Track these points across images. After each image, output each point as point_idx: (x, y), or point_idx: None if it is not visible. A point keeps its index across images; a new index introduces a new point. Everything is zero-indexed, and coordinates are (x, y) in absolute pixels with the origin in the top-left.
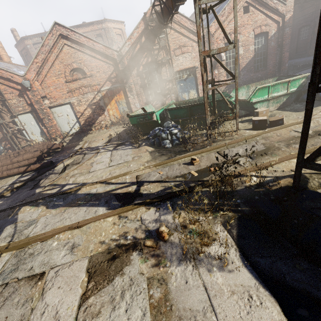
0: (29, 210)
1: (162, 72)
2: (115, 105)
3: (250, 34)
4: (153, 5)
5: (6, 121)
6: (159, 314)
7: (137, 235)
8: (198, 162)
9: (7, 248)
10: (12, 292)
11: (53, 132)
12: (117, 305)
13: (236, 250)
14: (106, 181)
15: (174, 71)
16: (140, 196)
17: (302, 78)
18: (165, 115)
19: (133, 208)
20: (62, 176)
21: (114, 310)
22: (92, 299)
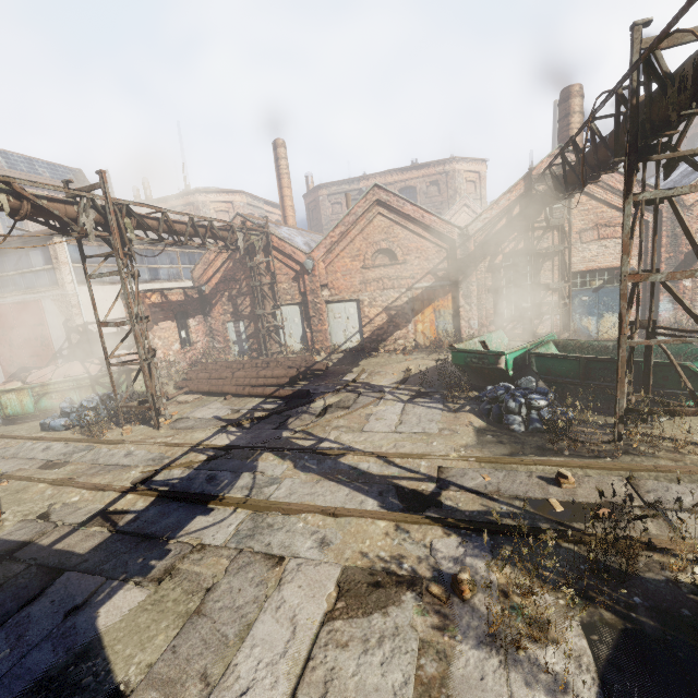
0: (272, 460)
1: (543, 270)
2: (431, 315)
3: None
4: (549, 166)
5: (267, 312)
6: (427, 696)
7: (418, 568)
8: (573, 486)
9: (245, 502)
10: (247, 563)
11: (320, 340)
12: (370, 649)
13: (595, 681)
14: (386, 457)
15: (571, 271)
16: (438, 507)
17: None
18: (527, 362)
19: (421, 522)
20: (321, 423)
21: (365, 653)
22: (339, 623)
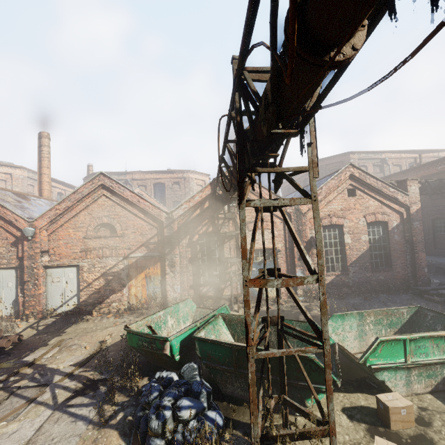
0: None
1: (226, 247)
2: (143, 280)
3: (360, 220)
4: (217, 176)
5: None
6: None
7: None
8: None
9: None
10: None
11: (32, 304)
12: None
13: None
14: None
15: None
16: None
17: None
18: None
19: None
20: None
21: None
22: None
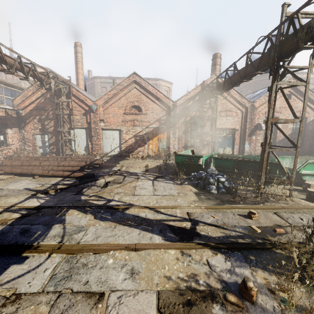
0: (77, 214)
1: (205, 126)
2: (156, 141)
3: (290, 115)
4: (217, 77)
5: (65, 130)
6: None
7: (210, 282)
8: (257, 218)
9: (59, 248)
10: (69, 306)
11: (96, 149)
12: None
13: None
14: (155, 208)
15: (216, 127)
16: (199, 236)
17: None
18: (208, 162)
19: (196, 248)
20: (107, 191)
21: None
22: None
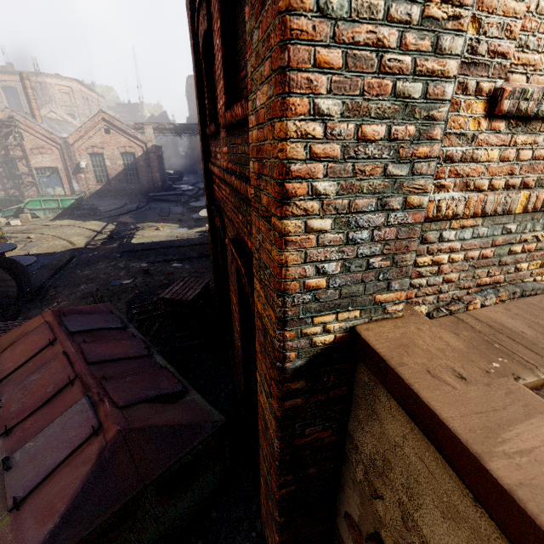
0: None
1: (20, 165)
2: None
3: (115, 151)
4: None
5: None
6: None
7: None
8: None
9: None
10: None
11: None
12: None
13: None
14: None
15: (33, 167)
16: None
17: (72, 200)
18: None
19: None
20: None
21: None
22: None
